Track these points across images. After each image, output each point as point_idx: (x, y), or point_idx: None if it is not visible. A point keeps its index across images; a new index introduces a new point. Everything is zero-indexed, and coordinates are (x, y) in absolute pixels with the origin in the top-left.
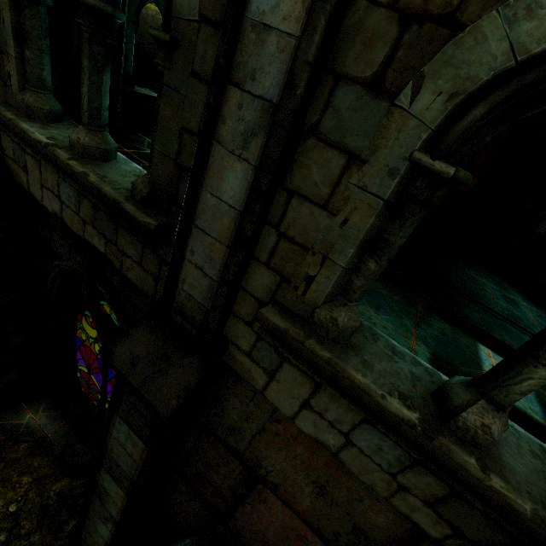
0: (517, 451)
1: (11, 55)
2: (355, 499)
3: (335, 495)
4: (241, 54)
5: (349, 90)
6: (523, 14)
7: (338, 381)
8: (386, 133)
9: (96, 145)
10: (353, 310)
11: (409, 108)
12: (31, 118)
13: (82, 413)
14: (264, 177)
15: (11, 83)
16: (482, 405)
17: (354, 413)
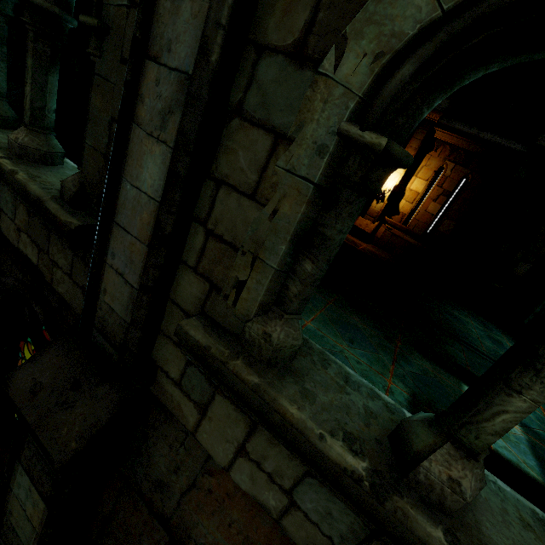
0: (501, 519)
1: None
2: None
3: None
4: (157, 25)
5: (272, 61)
6: None
7: (266, 416)
8: (311, 105)
9: (37, 146)
10: (292, 325)
11: (333, 75)
12: None
13: None
14: (181, 159)
15: None
16: (448, 451)
17: (296, 462)
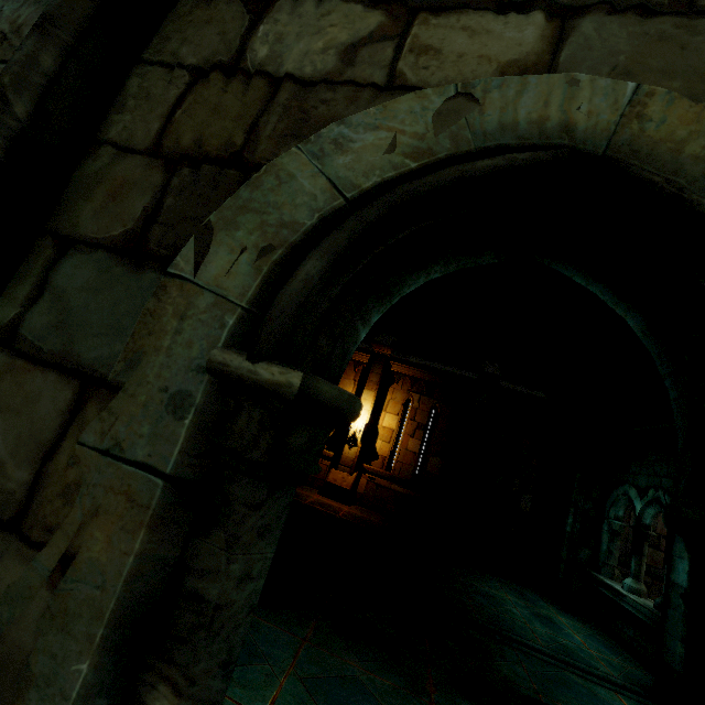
0: None
1: None
2: None
3: None
4: None
5: (85, 259)
6: (332, 149)
7: None
8: (156, 324)
9: None
10: None
11: (194, 277)
12: None
13: None
14: None
15: None
16: None
17: None
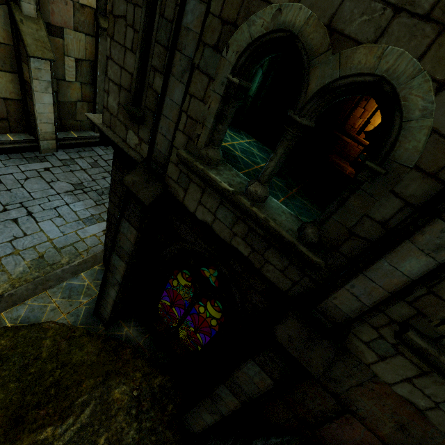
0: None
1: (207, 126)
2: (428, 437)
3: (412, 431)
4: None
5: None
6: None
7: None
8: None
9: (265, 194)
10: None
11: None
12: (208, 164)
13: (163, 331)
14: None
15: (197, 140)
16: None
17: None
